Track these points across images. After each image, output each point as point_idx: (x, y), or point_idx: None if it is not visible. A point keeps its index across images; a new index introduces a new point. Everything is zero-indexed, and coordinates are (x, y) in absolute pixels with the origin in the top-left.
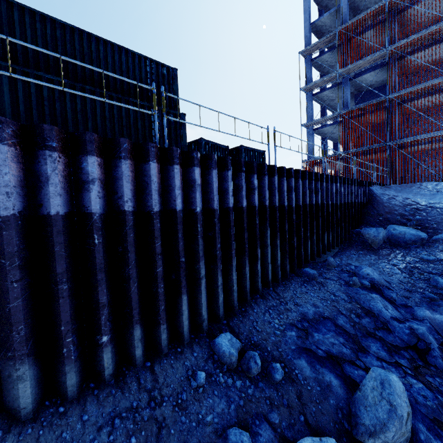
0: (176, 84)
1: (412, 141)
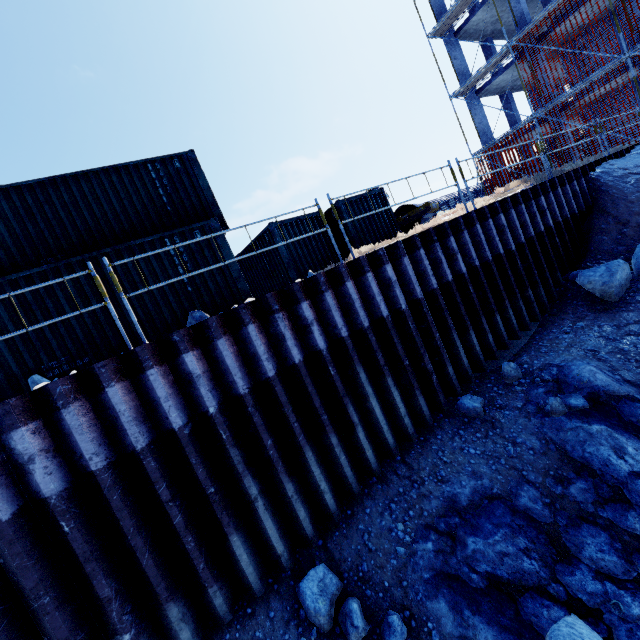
0: (200, 171)
1: None
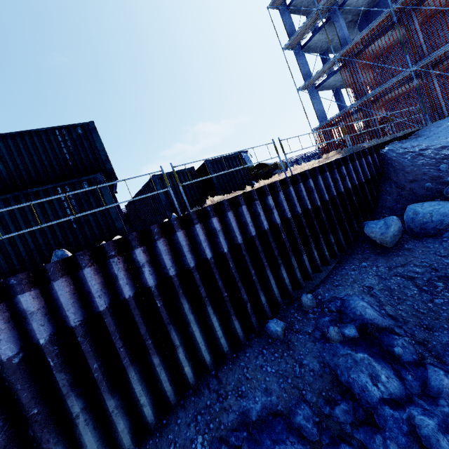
0: (98, 137)
1: (446, 52)
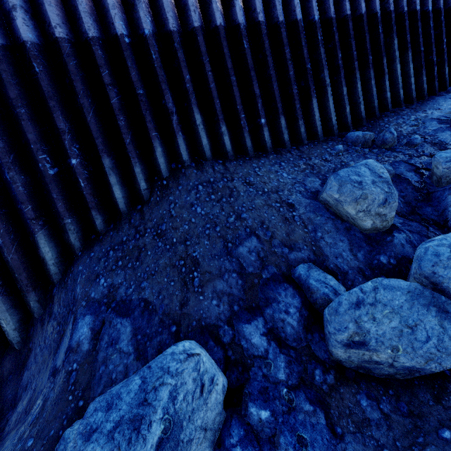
0: None
1: None
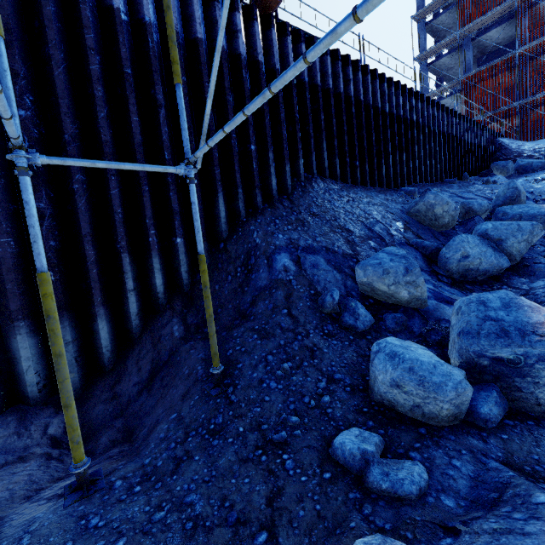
0: None
1: None
